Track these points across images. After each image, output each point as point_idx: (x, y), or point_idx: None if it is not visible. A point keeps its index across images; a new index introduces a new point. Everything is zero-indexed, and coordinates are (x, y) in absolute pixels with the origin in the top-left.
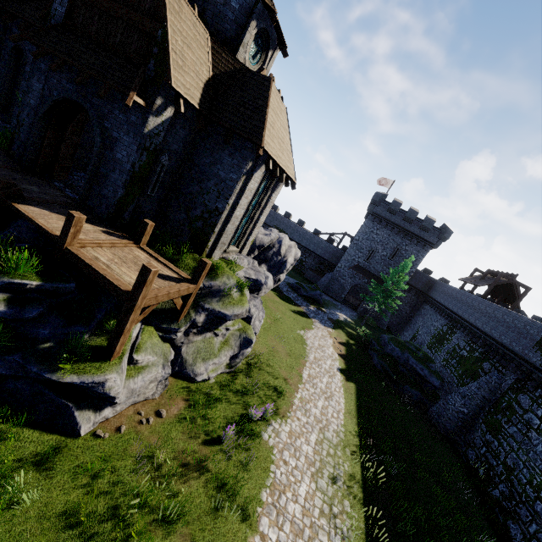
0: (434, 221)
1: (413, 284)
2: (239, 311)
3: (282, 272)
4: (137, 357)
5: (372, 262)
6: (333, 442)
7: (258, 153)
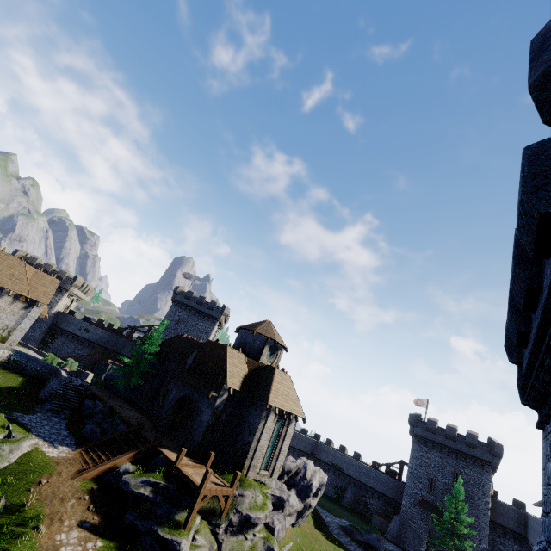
0: (476, 435)
1: (503, 523)
2: (260, 514)
3: (309, 495)
4: (197, 536)
5: (437, 494)
6: None
7: (266, 407)
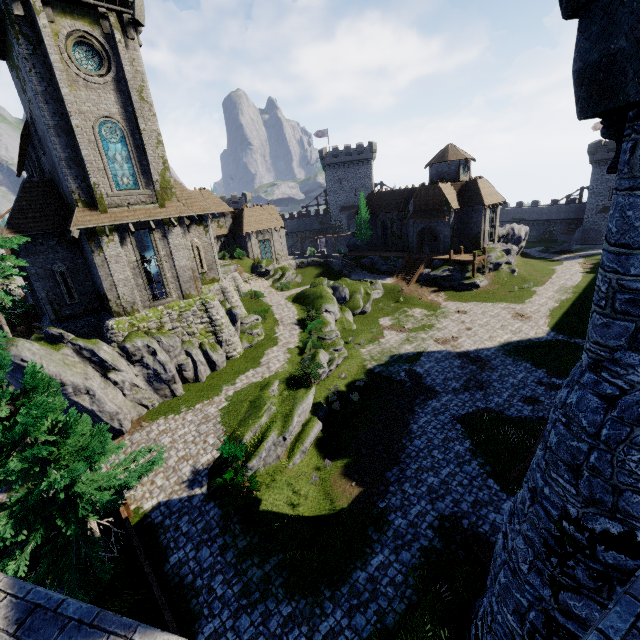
0: None
1: None
2: (503, 259)
3: (520, 242)
4: (479, 278)
5: None
6: (567, 287)
7: (485, 208)
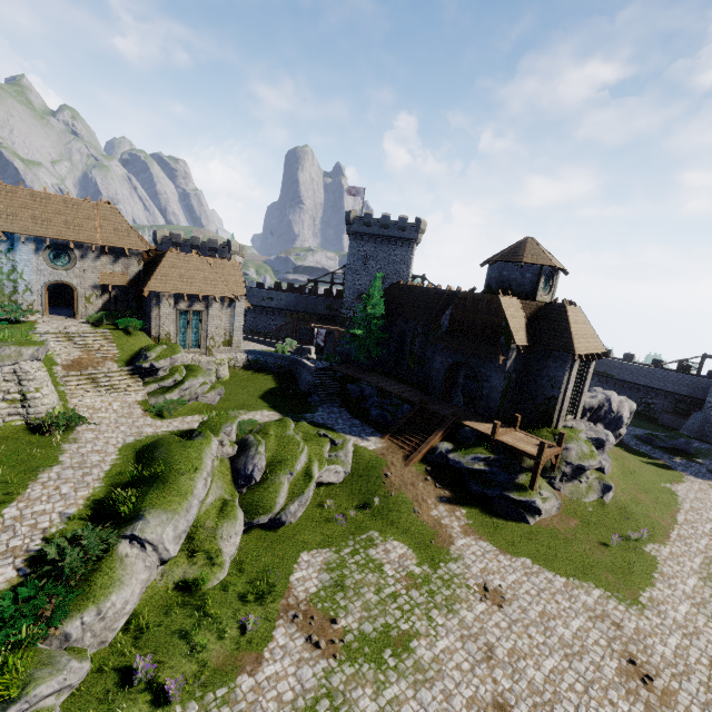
0: None
1: None
2: (593, 462)
3: (620, 427)
4: (541, 492)
5: None
6: None
7: (575, 359)
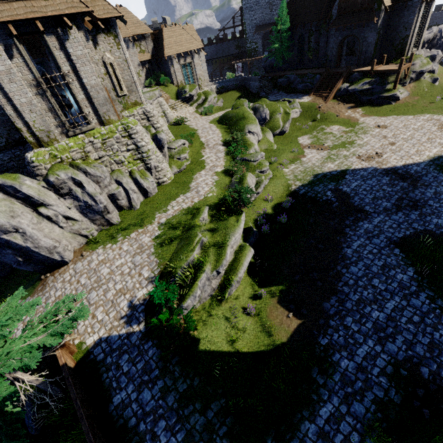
0: None
1: None
2: (428, 67)
3: None
4: (399, 90)
5: None
6: None
7: (423, 1)
